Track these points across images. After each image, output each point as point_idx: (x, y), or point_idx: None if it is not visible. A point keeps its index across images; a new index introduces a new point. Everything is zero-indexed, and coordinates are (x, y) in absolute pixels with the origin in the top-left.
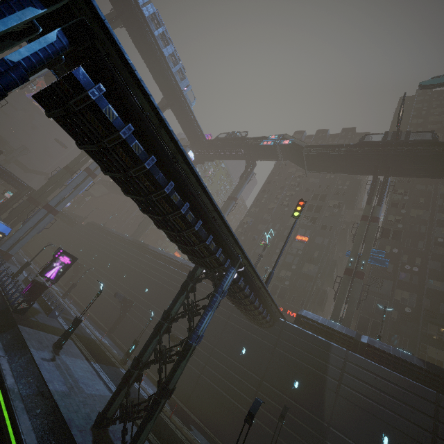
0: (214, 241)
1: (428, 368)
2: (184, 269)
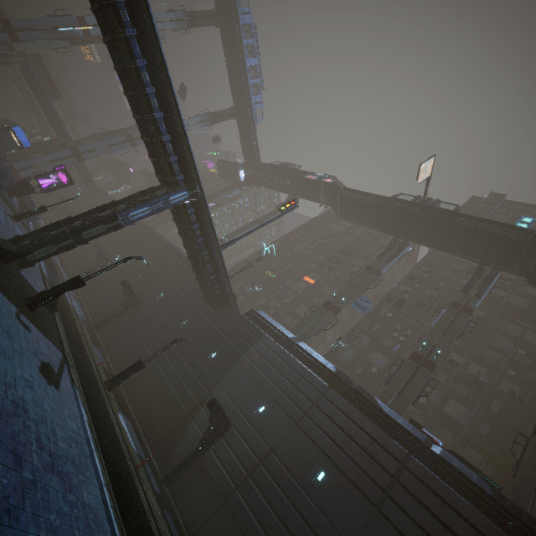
0: (174, 149)
1: (336, 373)
2: (174, 253)
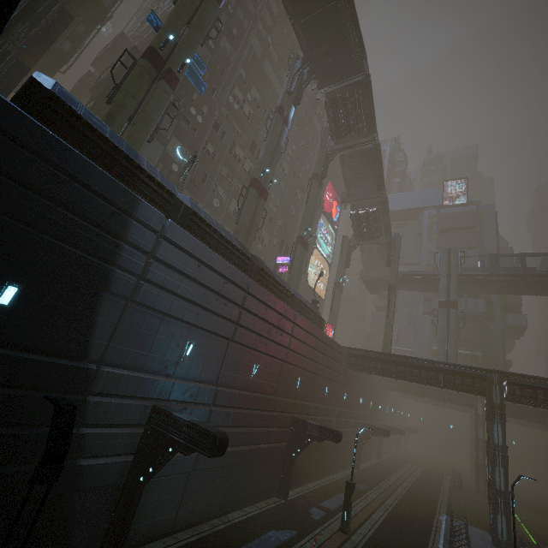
0: None
1: (244, 251)
2: None
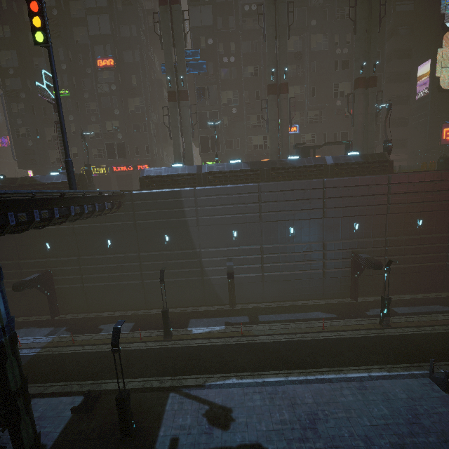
0: None
1: (251, 168)
2: None
